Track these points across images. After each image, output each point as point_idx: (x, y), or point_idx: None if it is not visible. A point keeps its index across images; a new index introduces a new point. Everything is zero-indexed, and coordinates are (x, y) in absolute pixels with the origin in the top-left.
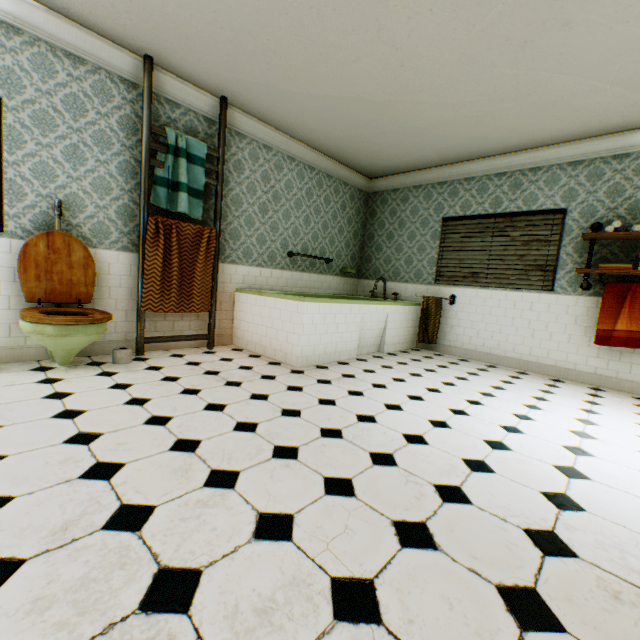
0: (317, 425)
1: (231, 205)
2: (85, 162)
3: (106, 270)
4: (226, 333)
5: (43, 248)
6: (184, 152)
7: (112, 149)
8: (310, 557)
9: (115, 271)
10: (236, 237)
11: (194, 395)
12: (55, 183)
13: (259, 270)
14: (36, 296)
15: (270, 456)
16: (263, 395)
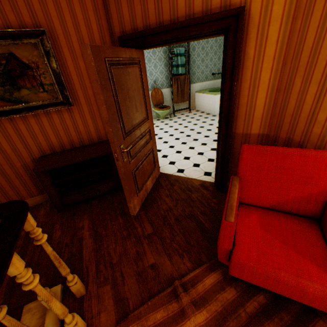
0: (216, 126)
1: (192, 64)
2: (157, 67)
3: (164, 94)
4: (193, 106)
5: (154, 93)
6: (179, 54)
7: (162, 61)
8: (211, 138)
9: (166, 94)
10: (194, 74)
11: (190, 123)
12: (153, 76)
13: (202, 83)
14: (154, 104)
15: (206, 131)
16: (205, 122)
